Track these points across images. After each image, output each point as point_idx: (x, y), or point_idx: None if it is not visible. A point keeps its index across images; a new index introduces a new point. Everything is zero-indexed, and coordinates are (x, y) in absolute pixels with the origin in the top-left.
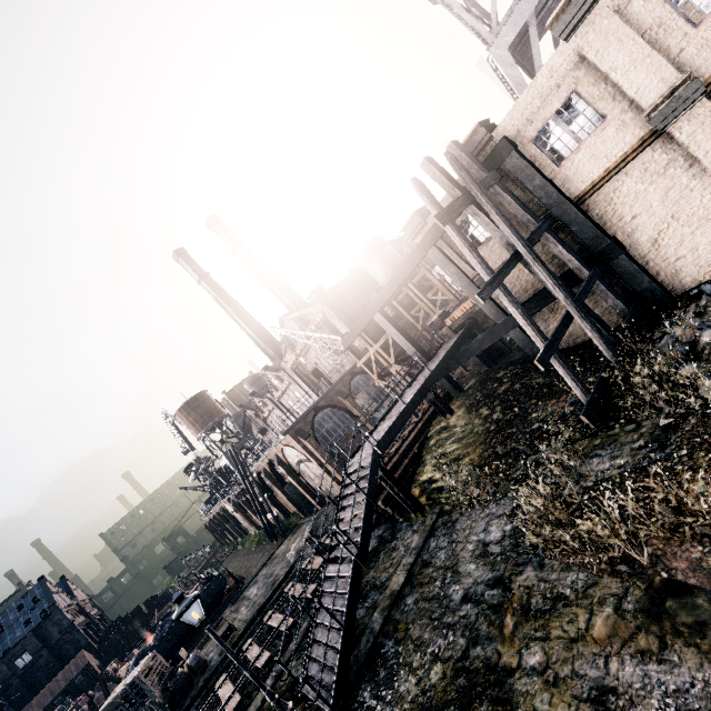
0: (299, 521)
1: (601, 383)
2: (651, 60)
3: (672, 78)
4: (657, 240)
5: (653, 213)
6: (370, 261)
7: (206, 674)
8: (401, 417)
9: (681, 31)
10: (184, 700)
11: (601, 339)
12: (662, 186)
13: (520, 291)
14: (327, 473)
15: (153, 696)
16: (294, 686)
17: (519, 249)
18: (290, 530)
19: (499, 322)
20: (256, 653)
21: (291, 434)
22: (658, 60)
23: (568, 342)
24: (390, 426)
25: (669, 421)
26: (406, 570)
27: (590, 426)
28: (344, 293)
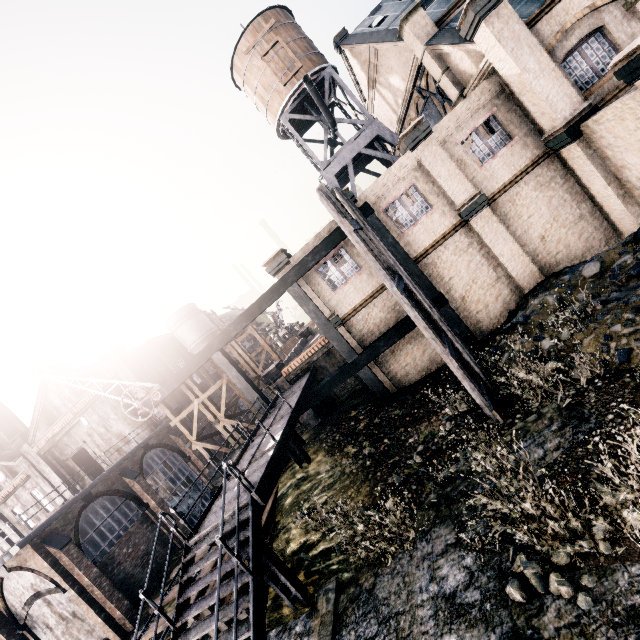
0: None
1: (485, 387)
2: (460, 177)
3: (471, 191)
4: (464, 297)
5: (462, 277)
6: (182, 324)
7: None
8: (276, 454)
9: (473, 167)
10: None
11: (470, 352)
12: (466, 259)
13: (368, 333)
14: (88, 605)
15: None
16: None
17: (400, 272)
18: None
19: (350, 361)
20: None
21: (34, 544)
22: (463, 178)
23: (405, 382)
24: (267, 464)
25: (568, 402)
26: None
27: (501, 421)
28: (148, 353)
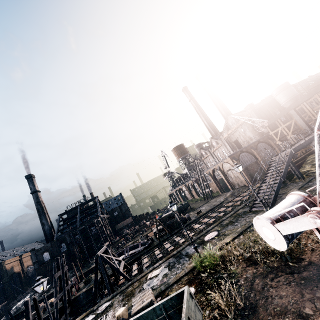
0: (219, 194)
1: None
2: None
3: None
4: None
5: None
6: (279, 93)
7: (191, 220)
8: (303, 143)
9: None
10: (184, 224)
11: None
12: None
13: None
14: (241, 175)
15: (177, 219)
16: (245, 211)
17: None
18: (215, 196)
19: None
20: (216, 214)
21: (230, 158)
22: None
23: None
24: (298, 145)
25: None
26: (297, 188)
27: None
28: (262, 107)
